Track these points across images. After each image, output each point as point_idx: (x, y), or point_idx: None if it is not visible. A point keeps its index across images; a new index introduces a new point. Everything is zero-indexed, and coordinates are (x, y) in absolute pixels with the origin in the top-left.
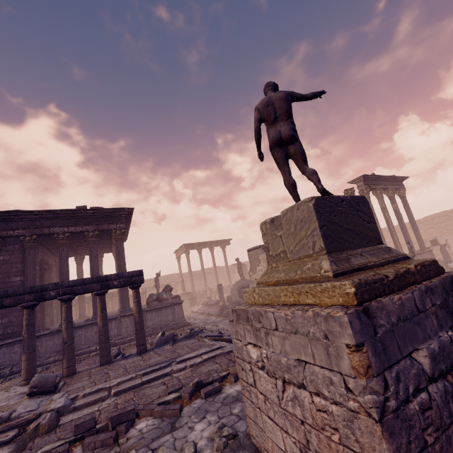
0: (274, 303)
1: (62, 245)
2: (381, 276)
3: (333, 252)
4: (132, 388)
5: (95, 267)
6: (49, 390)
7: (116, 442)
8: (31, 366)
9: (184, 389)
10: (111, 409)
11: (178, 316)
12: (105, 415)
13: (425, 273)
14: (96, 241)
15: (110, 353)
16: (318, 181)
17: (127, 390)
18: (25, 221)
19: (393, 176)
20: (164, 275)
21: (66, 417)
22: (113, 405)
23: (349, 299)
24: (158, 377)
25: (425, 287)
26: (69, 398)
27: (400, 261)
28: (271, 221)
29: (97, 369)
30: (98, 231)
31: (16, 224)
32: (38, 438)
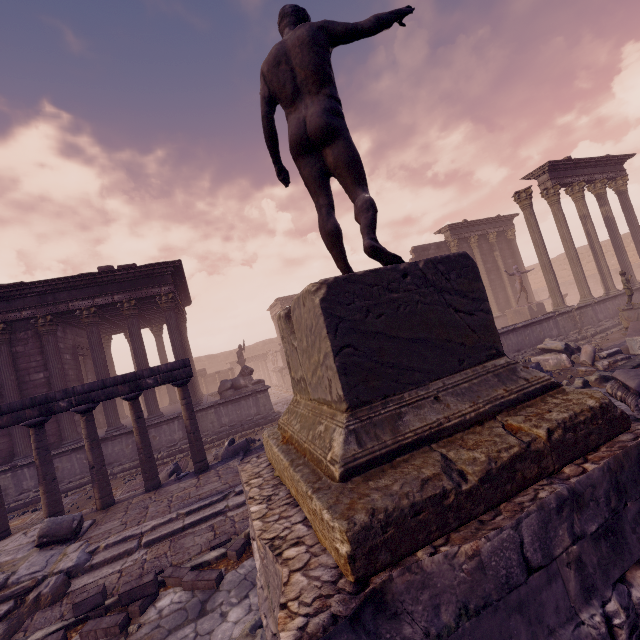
0: (283, 481)
1: (90, 326)
2: (443, 485)
3: (364, 403)
4: (170, 535)
5: (139, 351)
6: (65, 538)
7: (125, 629)
8: (53, 499)
9: (233, 542)
10: (135, 570)
11: (264, 407)
12: (126, 579)
13: (573, 445)
14: (136, 315)
15: (156, 475)
16: (368, 228)
17: (163, 538)
18: (32, 296)
19: (605, 157)
20: (260, 342)
21: (79, 579)
22: (140, 563)
23: (340, 564)
24: (207, 518)
25: (559, 497)
26: (86, 551)
27: (529, 401)
28: (286, 315)
29: (140, 498)
30: (137, 299)
31: (21, 303)
32: (39, 612)
